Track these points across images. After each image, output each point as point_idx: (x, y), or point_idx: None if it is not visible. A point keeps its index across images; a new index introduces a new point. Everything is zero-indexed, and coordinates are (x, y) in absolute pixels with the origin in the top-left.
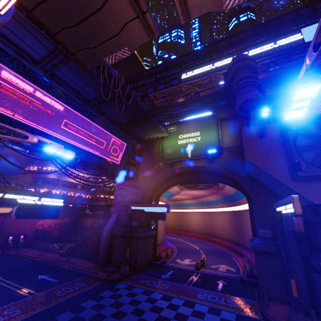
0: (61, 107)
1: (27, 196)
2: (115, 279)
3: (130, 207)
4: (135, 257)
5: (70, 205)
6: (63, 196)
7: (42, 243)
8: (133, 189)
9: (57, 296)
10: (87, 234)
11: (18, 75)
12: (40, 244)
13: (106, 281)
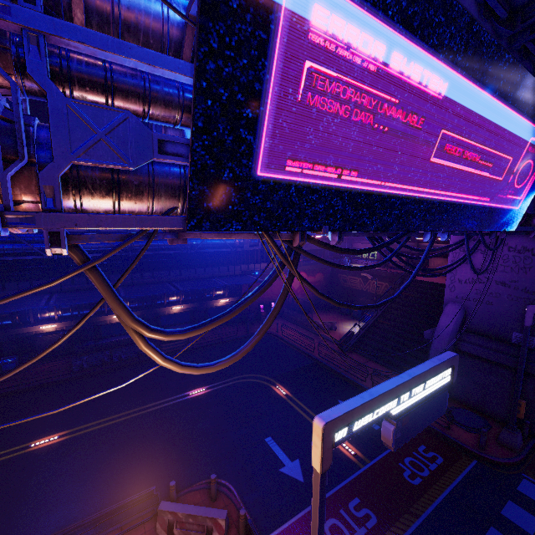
0: (442, 85)
1: (401, 395)
2: (503, 462)
3: (532, 316)
4: (531, 412)
5: (319, 253)
6: (450, 361)
7: (301, 317)
8: (518, 257)
9: (412, 486)
10: (356, 302)
11: (351, 1)
12: (298, 317)
13: (481, 458)
